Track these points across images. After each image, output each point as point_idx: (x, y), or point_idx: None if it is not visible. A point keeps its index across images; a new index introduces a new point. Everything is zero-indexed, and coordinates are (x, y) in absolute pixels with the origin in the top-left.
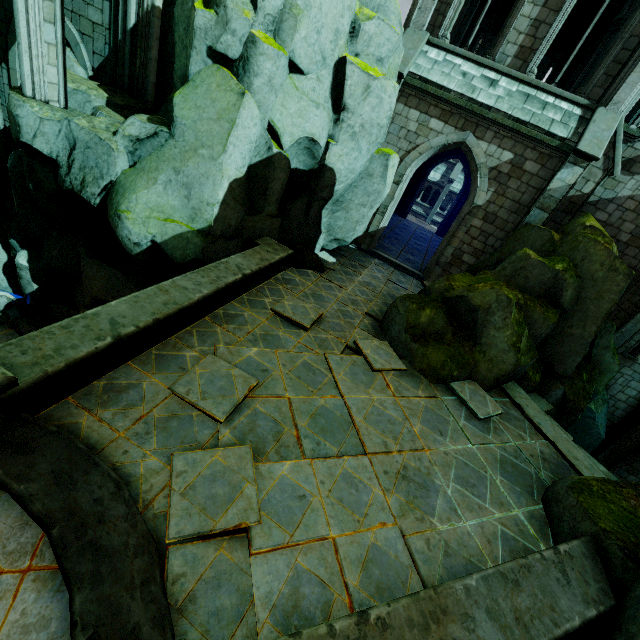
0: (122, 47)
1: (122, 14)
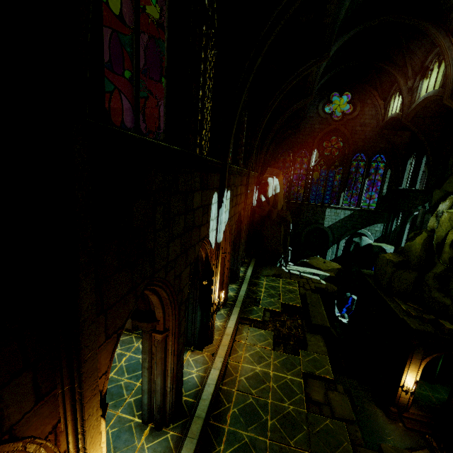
0: (388, 234)
1: (389, 228)
